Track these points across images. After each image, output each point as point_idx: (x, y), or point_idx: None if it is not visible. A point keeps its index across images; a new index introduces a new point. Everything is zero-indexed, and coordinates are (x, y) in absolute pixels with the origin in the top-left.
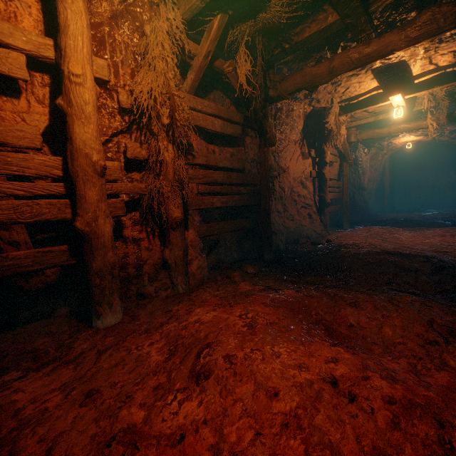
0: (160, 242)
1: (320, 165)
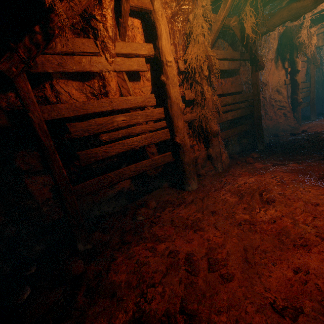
0: (204, 145)
1: (292, 74)
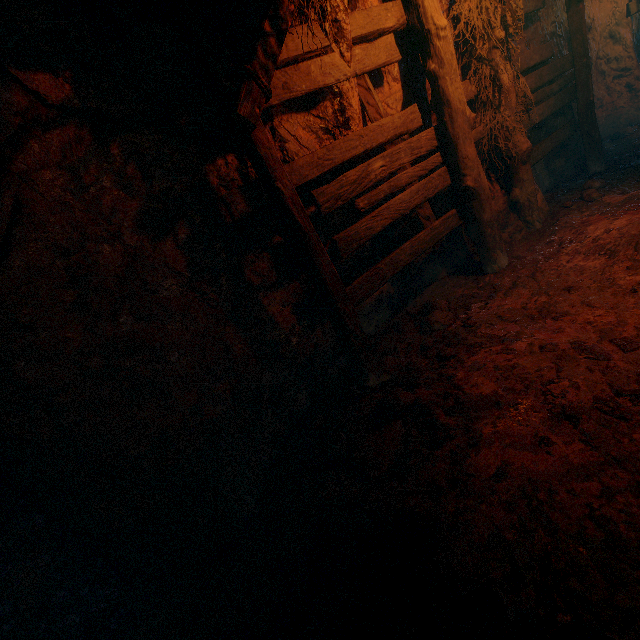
0: (500, 187)
1: None
